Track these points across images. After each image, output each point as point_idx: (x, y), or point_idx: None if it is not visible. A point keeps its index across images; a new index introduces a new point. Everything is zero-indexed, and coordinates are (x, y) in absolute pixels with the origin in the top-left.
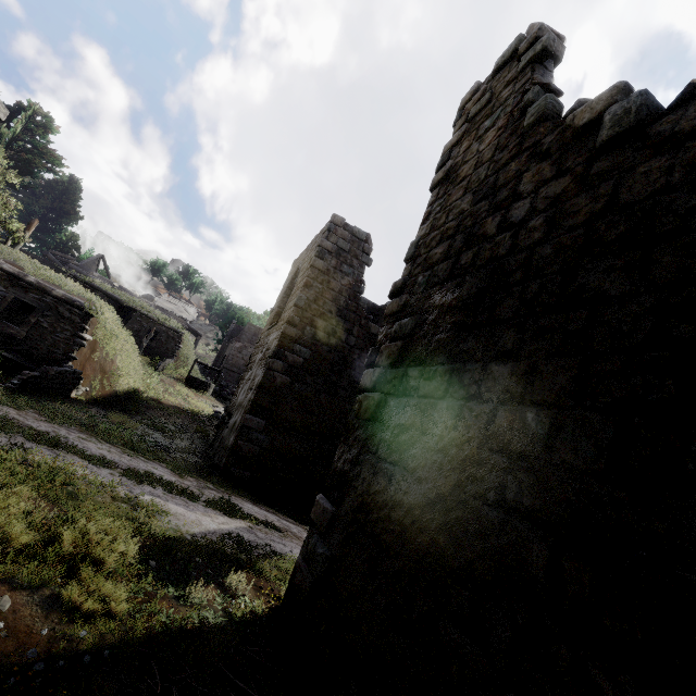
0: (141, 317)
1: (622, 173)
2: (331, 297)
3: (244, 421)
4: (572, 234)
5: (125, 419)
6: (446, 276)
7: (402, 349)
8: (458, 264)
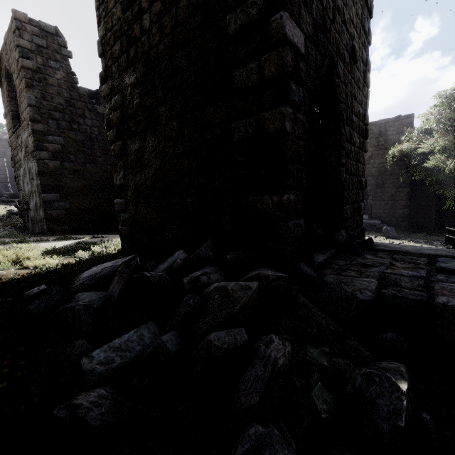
0: None
1: (176, 5)
2: (54, 92)
3: (43, 199)
4: (168, 38)
5: None
6: (127, 66)
7: (122, 114)
8: (130, 57)
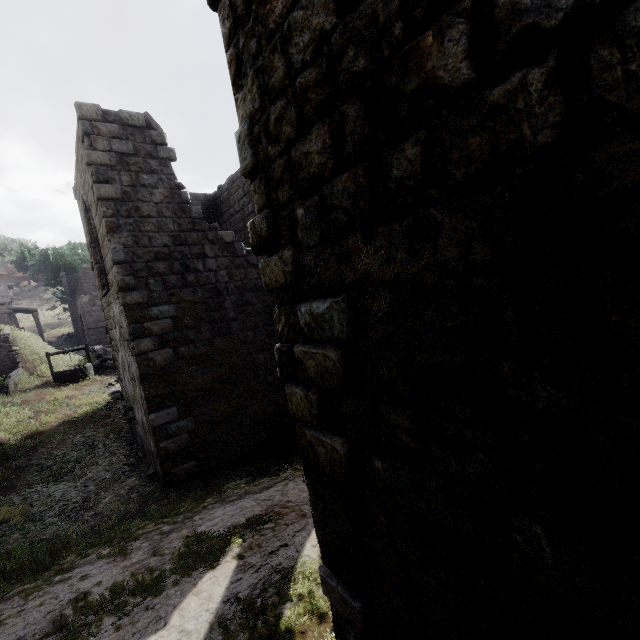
0: None
1: None
2: (153, 227)
3: (151, 424)
4: None
5: (4, 511)
6: (366, 210)
7: (345, 366)
8: (386, 179)
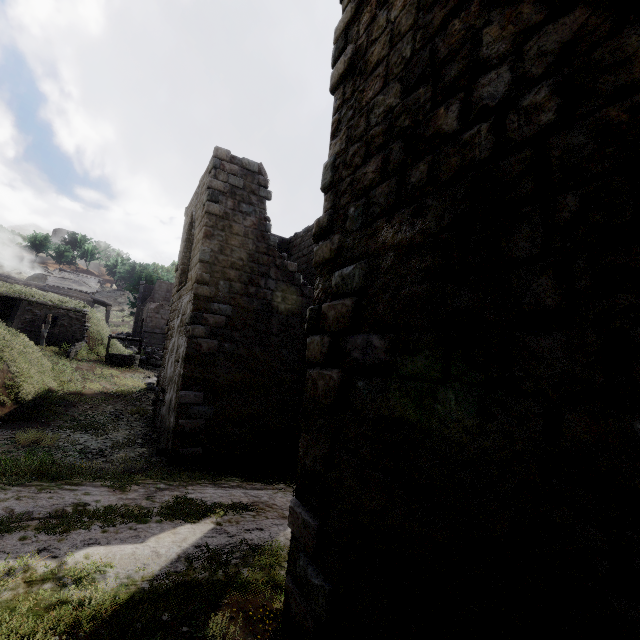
0: (31, 305)
1: None
2: (237, 243)
3: (179, 399)
4: (628, 100)
5: (39, 435)
6: (392, 203)
7: (355, 310)
8: (407, 184)
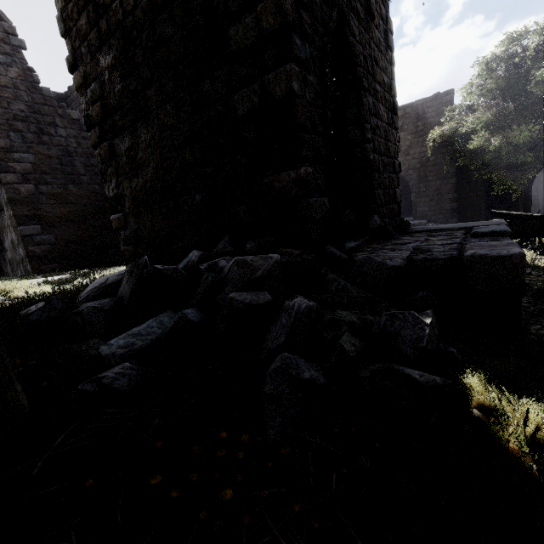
0: None
1: None
2: (10, 95)
3: (20, 233)
4: (145, 0)
5: None
6: (99, 44)
7: (103, 107)
8: (101, 32)
